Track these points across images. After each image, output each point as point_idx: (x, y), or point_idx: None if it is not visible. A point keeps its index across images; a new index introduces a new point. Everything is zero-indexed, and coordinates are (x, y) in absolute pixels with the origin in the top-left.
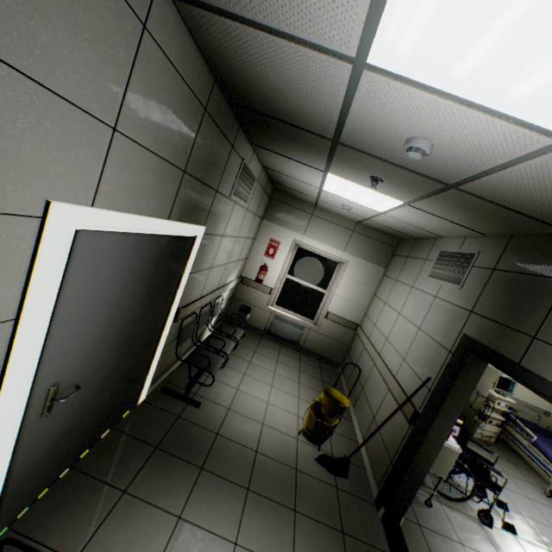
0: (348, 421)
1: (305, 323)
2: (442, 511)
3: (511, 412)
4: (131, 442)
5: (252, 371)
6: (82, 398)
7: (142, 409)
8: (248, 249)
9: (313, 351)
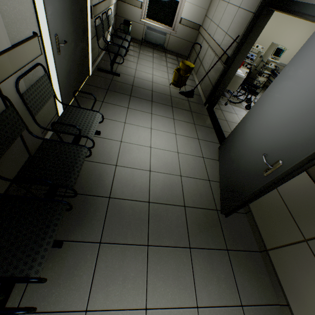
0: (193, 81)
1: (167, 30)
2: (231, 107)
3: (275, 71)
4: (95, 88)
5: (140, 62)
6: (68, 53)
7: (93, 77)
8: None
9: (173, 51)
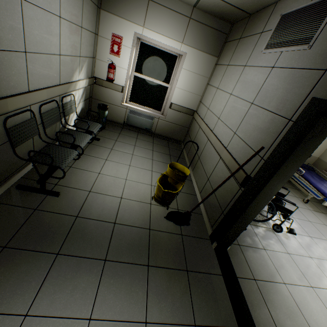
0: (188, 181)
1: (154, 114)
2: (251, 230)
3: None
4: None
5: (113, 156)
6: None
7: None
8: (92, 46)
9: (162, 135)
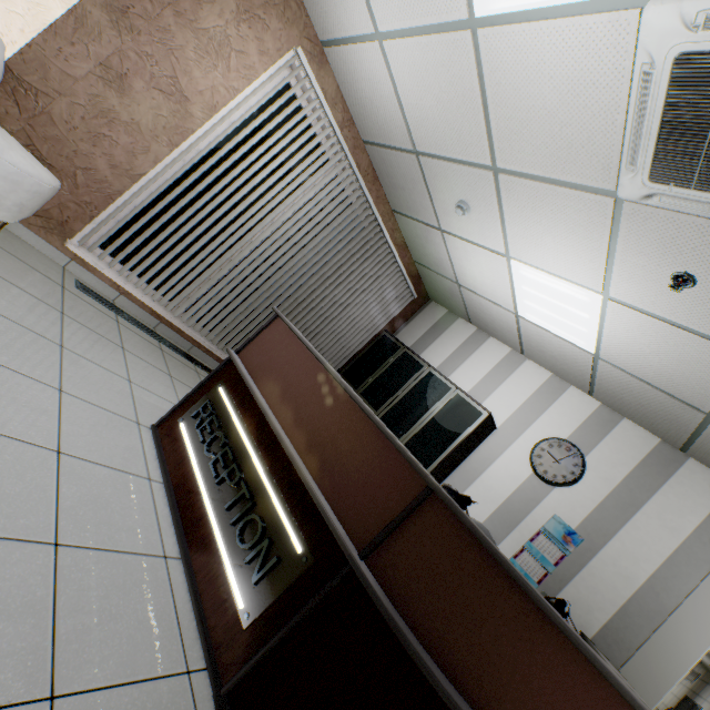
0: None
1: None
2: None
3: None
4: None
5: None
6: None
7: None
8: None
9: None
